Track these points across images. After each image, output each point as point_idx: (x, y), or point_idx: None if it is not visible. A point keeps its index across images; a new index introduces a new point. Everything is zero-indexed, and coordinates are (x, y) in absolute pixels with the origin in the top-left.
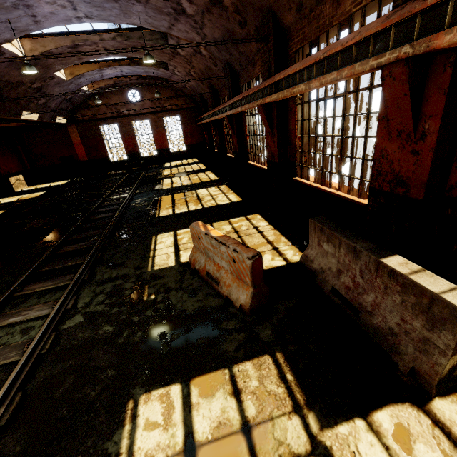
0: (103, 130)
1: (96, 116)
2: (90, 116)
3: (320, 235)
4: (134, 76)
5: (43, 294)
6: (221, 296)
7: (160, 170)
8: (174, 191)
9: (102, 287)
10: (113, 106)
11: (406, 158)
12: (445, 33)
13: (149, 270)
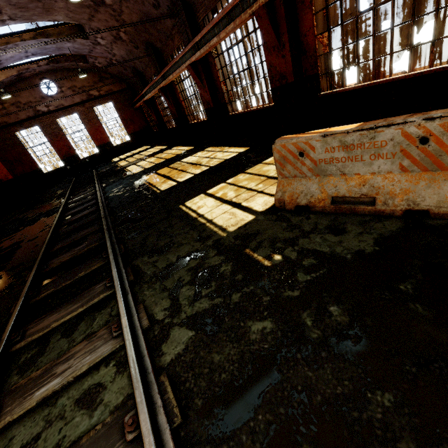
0: (21, 137)
1: (7, 120)
2: (0, 117)
3: None
4: (42, 61)
5: (71, 327)
6: (388, 216)
7: (112, 164)
8: (152, 169)
9: (172, 279)
10: (25, 104)
11: None
12: None
13: (225, 235)
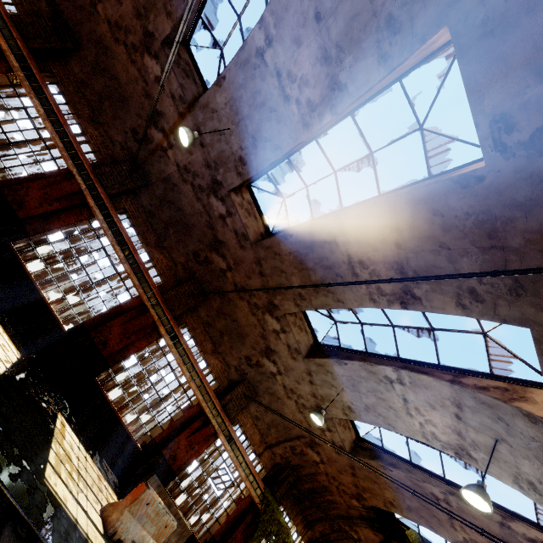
0: None
1: None
2: None
3: (155, 488)
4: None
5: None
6: None
7: None
8: None
9: None
10: None
11: (184, 451)
12: (223, 435)
13: None
